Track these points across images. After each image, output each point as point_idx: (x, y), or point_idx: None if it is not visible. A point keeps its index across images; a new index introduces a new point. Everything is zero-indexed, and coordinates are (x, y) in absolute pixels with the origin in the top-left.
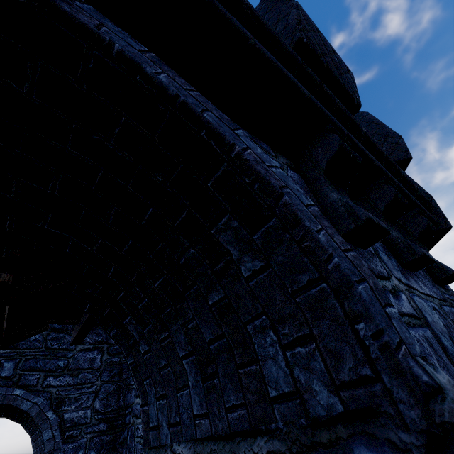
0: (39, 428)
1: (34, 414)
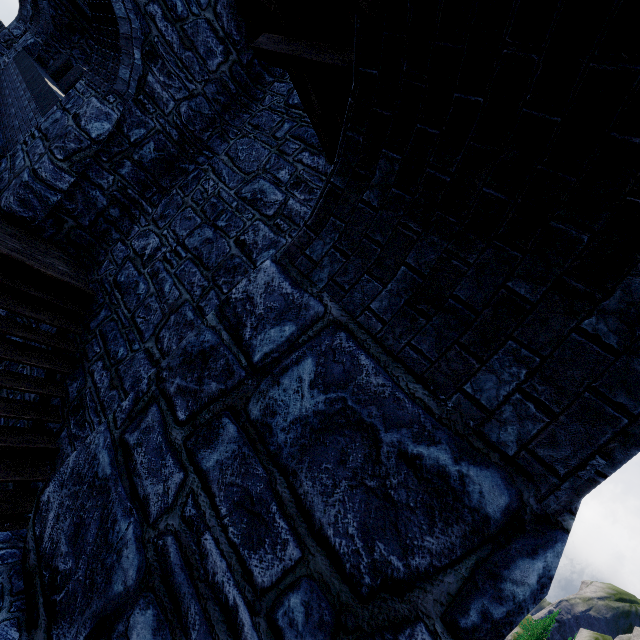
0: (22, 7)
1: None
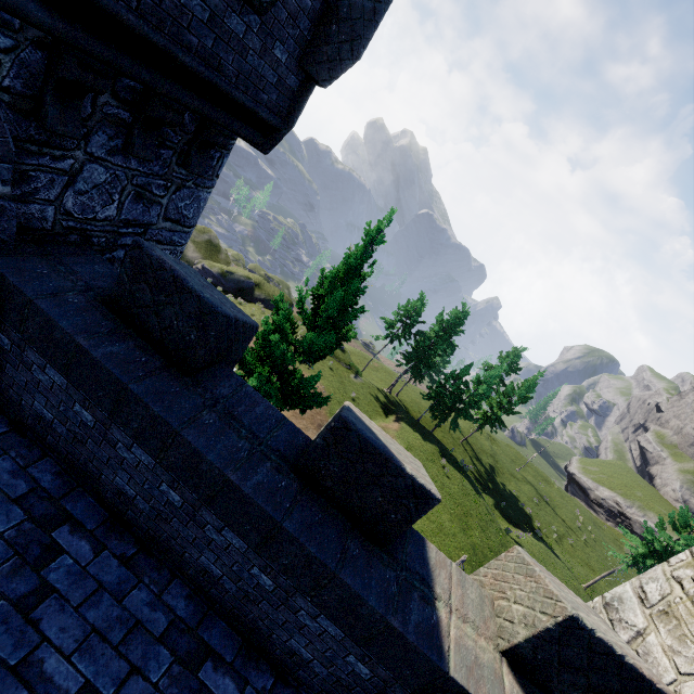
0: None
1: None
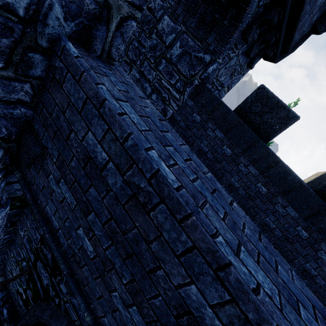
0: None
1: None
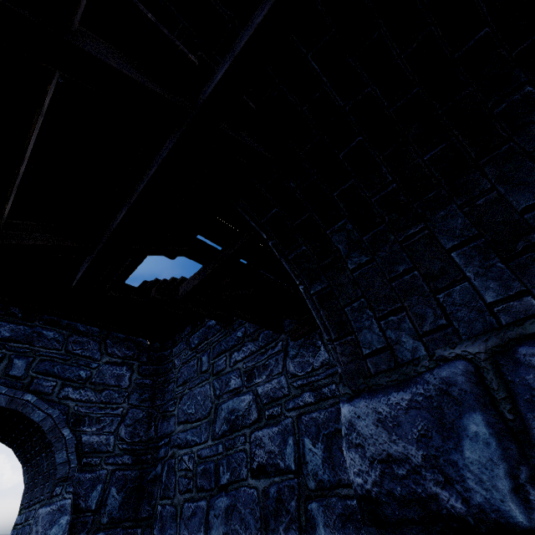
0: (51, 448)
1: (47, 428)
